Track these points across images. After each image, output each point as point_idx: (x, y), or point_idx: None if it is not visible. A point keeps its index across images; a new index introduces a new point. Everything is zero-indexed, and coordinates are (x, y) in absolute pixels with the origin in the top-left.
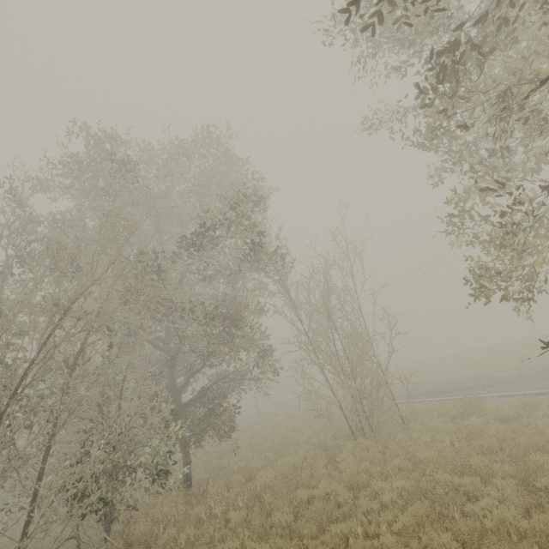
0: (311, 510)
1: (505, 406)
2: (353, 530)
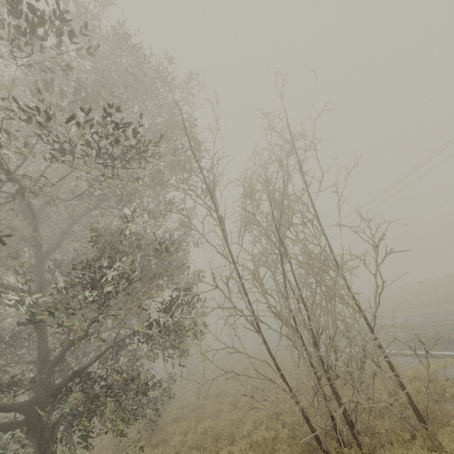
0: None
1: None
2: None
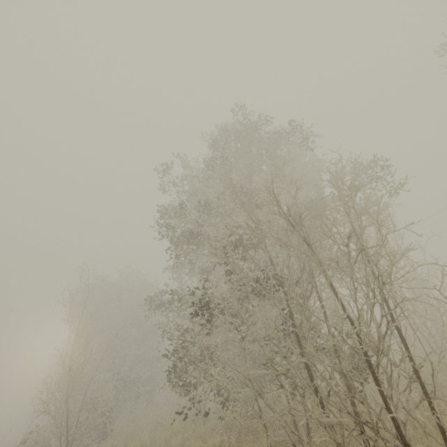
0: None
1: None
2: None
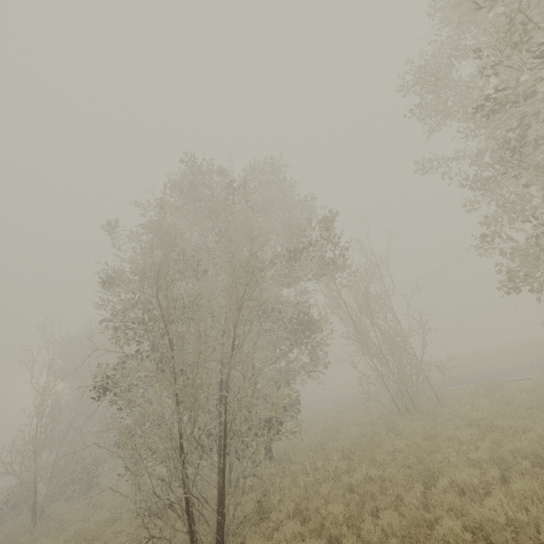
0: (402, 455)
1: (523, 383)
2: (447, 457)
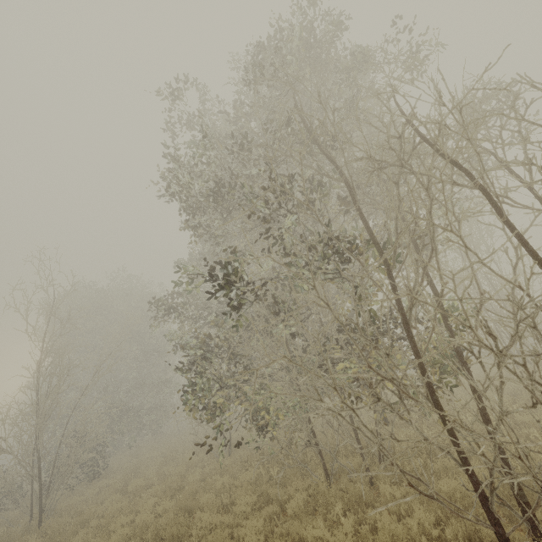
0: None
1: None
2: None
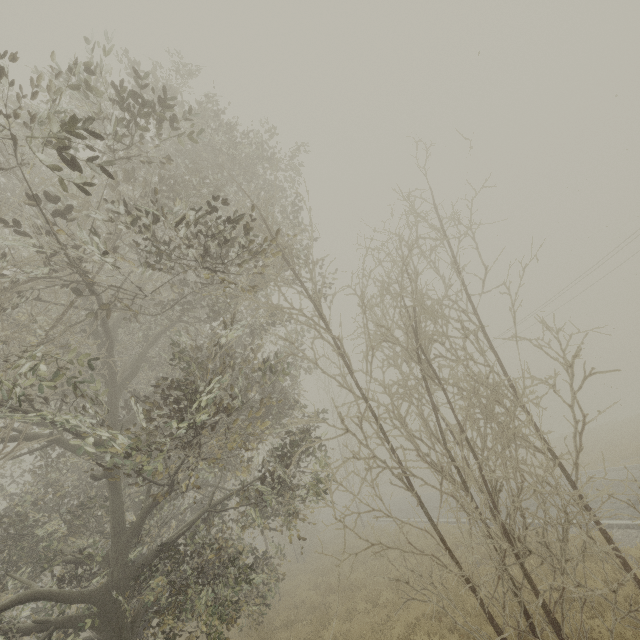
0: None
1: None
2: None
